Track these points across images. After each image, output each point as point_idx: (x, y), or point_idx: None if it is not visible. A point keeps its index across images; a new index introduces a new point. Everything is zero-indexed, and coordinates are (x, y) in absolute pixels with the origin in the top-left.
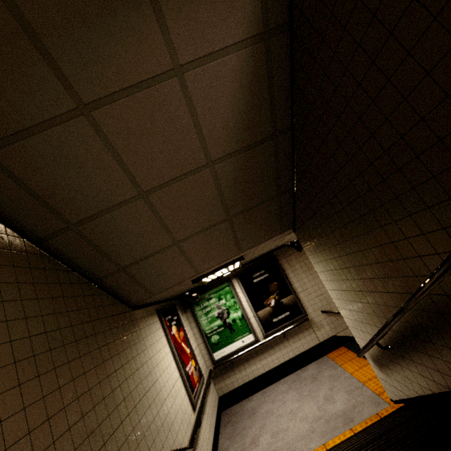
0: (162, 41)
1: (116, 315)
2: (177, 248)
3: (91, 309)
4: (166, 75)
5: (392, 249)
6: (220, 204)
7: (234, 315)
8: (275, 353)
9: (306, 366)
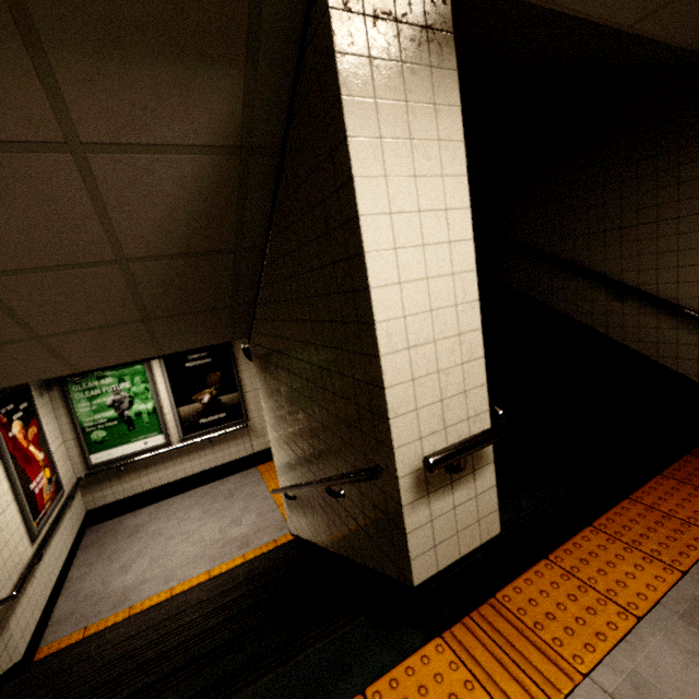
0: (46, 104)
1: None
2: (39, 343)
3: None
4: (48, 146)
5: (310, 436)
6: (133, 304)
7: (141, 407)
8: (191, 461)
9: (227, 478)
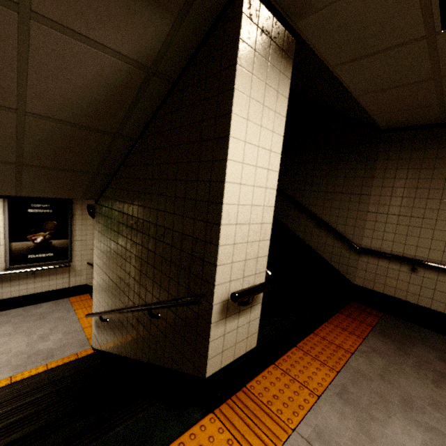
0: None
1: None
2: None
3: None
4: None
5: (138, 275)
6: (14, 148)
7: None
8: (11, 287)
9: (41, 304)
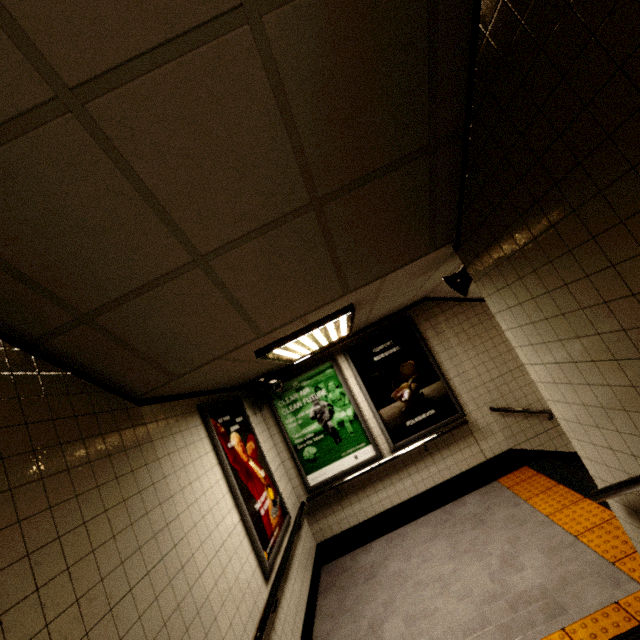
0: None
1: (86, 415)
2: (206, 273)
3: (0, 401)
4: None
5: None
6: (291, 157)
7: (341, 415)
8: (411, 476)
9: (462, 498)
